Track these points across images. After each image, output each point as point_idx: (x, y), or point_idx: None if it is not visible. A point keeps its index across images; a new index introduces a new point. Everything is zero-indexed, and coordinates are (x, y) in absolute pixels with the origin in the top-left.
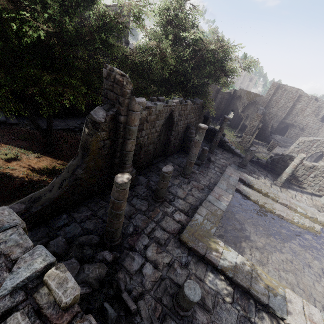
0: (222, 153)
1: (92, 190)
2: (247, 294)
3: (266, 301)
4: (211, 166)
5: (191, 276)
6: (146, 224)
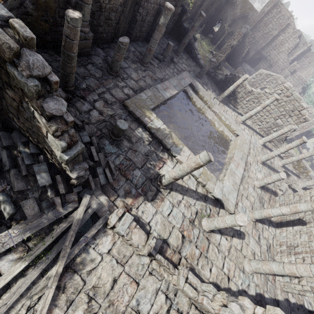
0: (187, 59)
1: (45, 39)
2: (160, 144)
3: (169, 147)
4: (172, 66)
5: None
6: (97, 86)
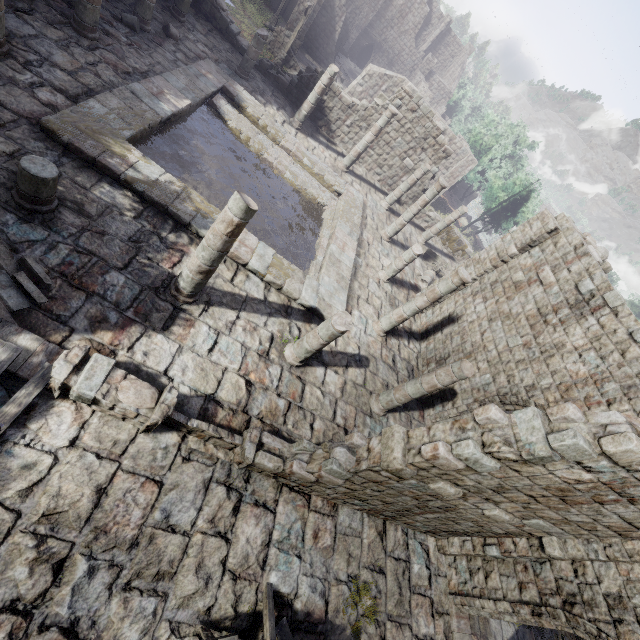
0: (208, 34)
1: None
2: (166, 216)
3: (188, 219)
4: (169, 46)
5: (62, 179)
6: None
